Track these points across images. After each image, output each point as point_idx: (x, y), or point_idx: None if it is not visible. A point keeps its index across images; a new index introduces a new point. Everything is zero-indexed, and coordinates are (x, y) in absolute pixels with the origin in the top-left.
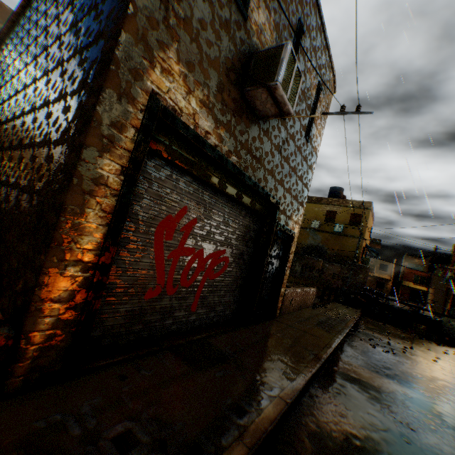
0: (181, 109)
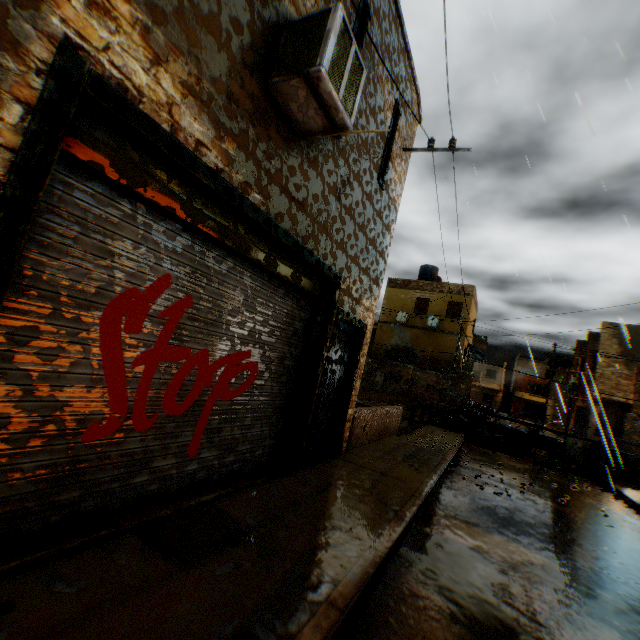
0: (140, 91)
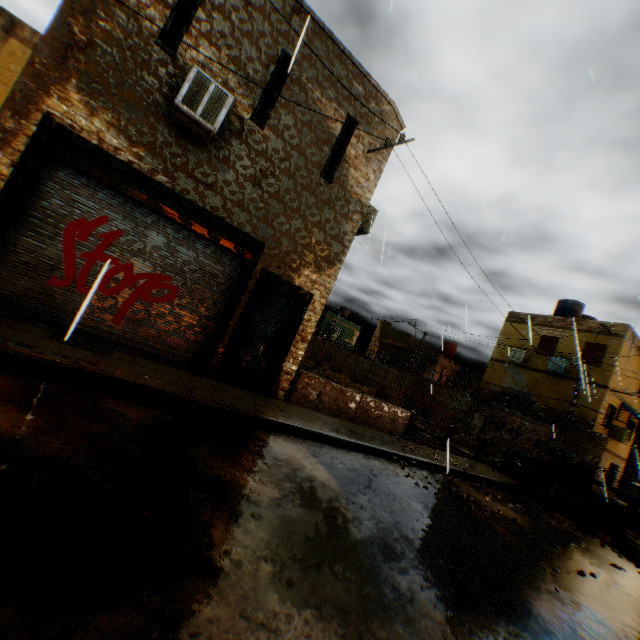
0: (83, 128)
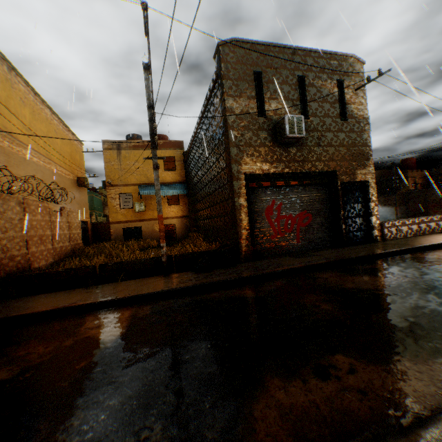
0: (255, 170)
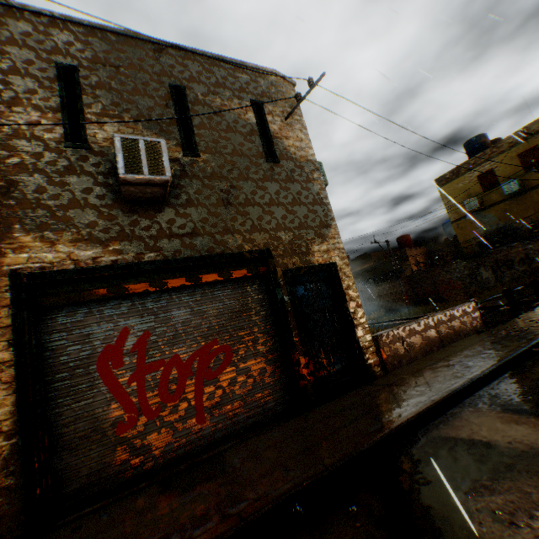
0: (52, 262)
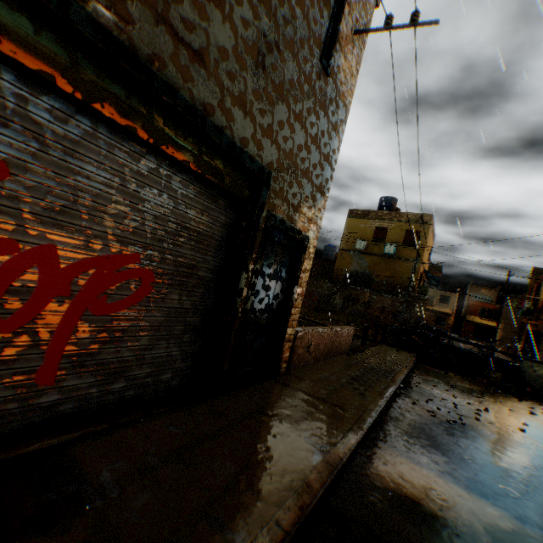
0: None
